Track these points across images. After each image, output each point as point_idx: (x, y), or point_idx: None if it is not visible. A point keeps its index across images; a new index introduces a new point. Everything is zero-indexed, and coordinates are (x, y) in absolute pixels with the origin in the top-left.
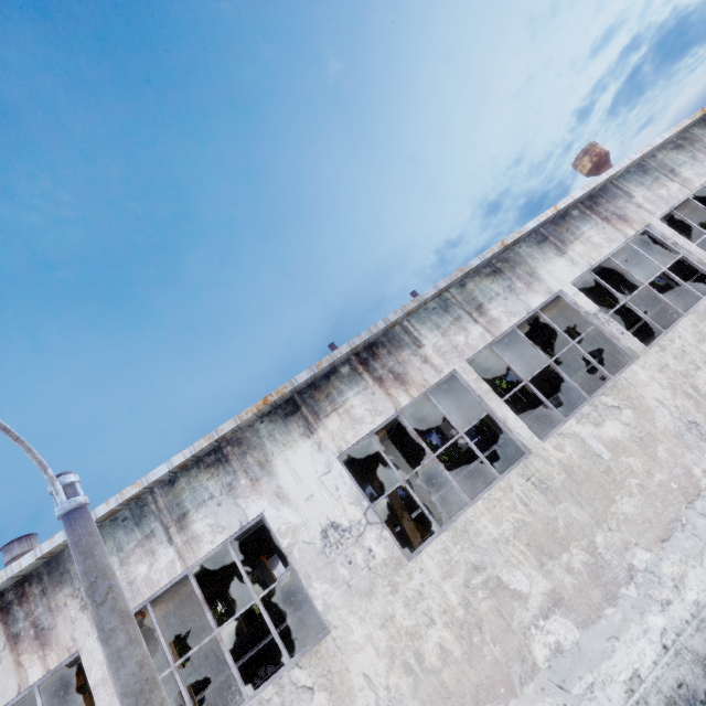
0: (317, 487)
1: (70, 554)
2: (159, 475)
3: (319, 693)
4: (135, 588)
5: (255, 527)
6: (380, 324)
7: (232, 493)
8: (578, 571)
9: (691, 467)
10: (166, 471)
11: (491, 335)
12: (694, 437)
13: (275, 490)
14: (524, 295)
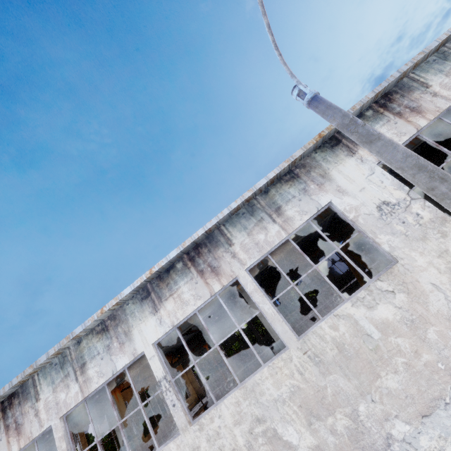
0: (366, 183)
1: (217, 233)
2: (262, 184)
3: (399, 294)
4: (260, 246)
5: (300, 237)
6: (395, 75)
7: (306, 193)
8: None
9: None
10: (265, 182)
11: None
12: None
13: (335, 188)
14: None
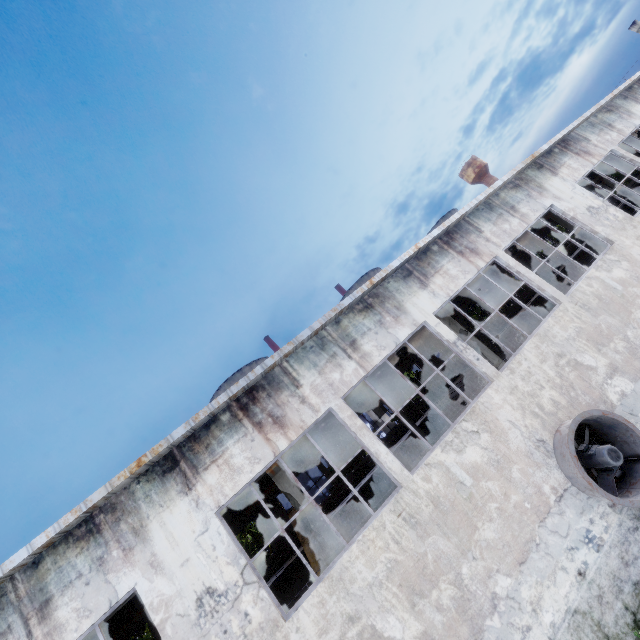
0: (193, 549)
1: None
2: (17, 562)
3: None
4: None
5: None
6: (257, 370)
7: (102, 568)
8: (447, 608)
9: (541, 485)
10: (25, 556)
11: (364, 370)
12: (542, 455)
13: (149, 558)
14: (393, 328)
